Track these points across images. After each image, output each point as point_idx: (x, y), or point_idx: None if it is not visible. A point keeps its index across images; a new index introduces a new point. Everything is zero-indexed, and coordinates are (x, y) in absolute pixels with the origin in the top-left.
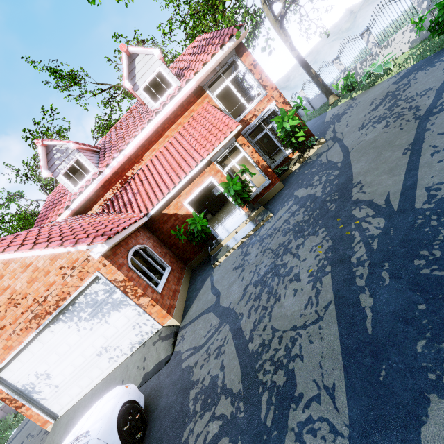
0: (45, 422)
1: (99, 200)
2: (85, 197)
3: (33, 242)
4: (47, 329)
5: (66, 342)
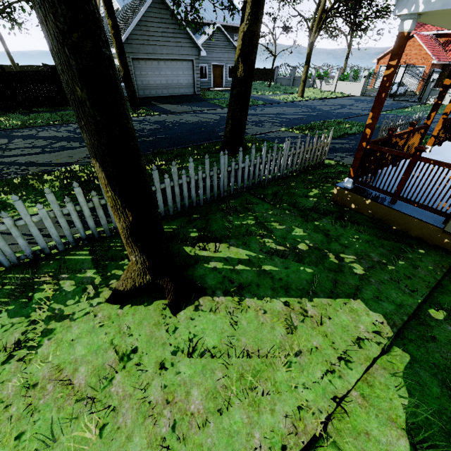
0: (371, 86)
1: (447, 38)
2: (447, 33)
3: (427, 45)
4: (401, 67)
5: (398, 74)
